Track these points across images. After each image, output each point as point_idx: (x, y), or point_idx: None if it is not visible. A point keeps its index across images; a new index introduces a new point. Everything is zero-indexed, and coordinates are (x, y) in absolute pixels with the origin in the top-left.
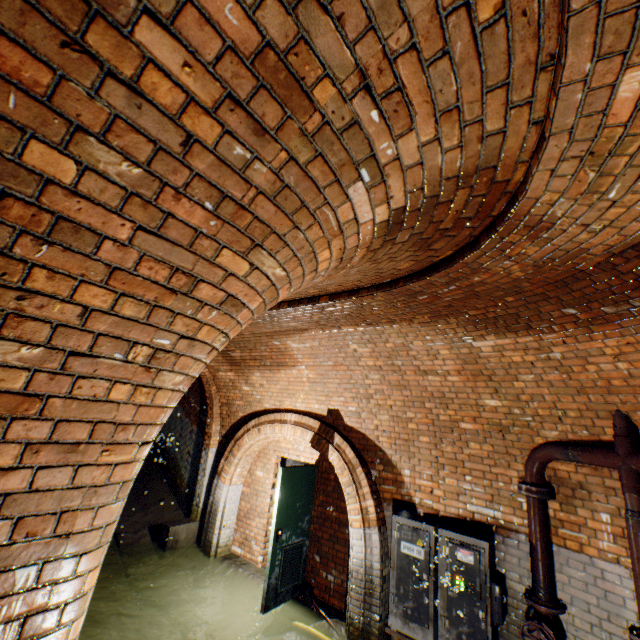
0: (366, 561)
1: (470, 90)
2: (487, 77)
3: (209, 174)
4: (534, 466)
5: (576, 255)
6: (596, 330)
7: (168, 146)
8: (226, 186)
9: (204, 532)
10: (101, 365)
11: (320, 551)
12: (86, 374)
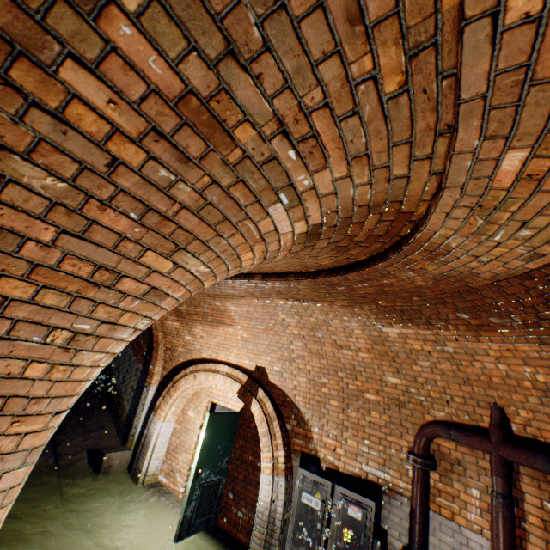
0: (271, 505)
1: (378, 143)
2: (393, 135)
3: (134, 190)
4: (422, 440)
5: (468, 276)
6: (483, 334)
7: (93, 166)
8: (151, 200)
9: (136, 460)
10: (18, 347)
11: (234, 489)
12: (2, 355)
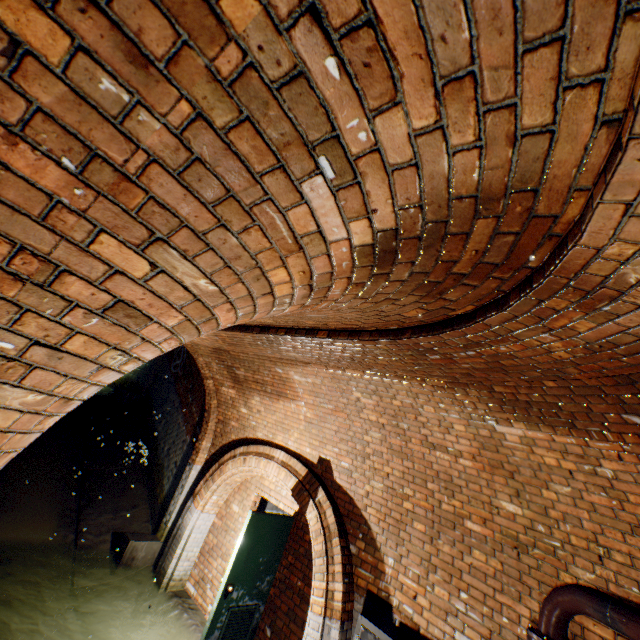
0: None
1: (495, 43)
2: (525, 20)
3: (61, 113)
4: (554, 612)
5: None
6: None
7: None
8: (94, 139)
9: (163, 557)
10: None
11: (273, 624)
12: None
